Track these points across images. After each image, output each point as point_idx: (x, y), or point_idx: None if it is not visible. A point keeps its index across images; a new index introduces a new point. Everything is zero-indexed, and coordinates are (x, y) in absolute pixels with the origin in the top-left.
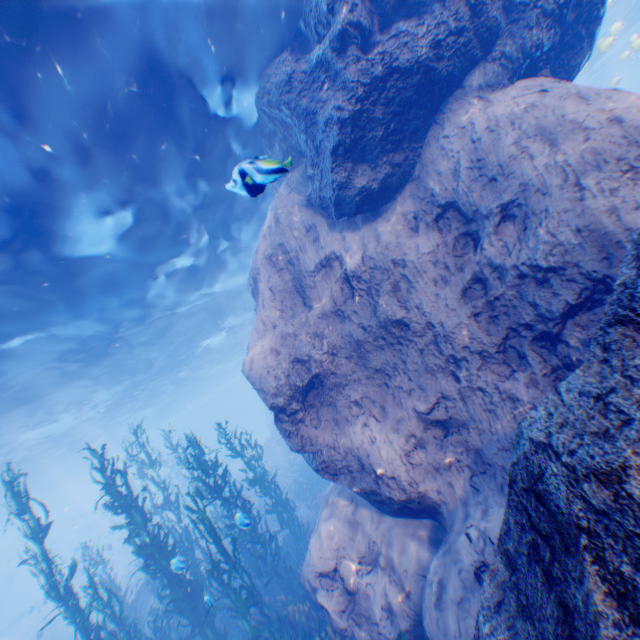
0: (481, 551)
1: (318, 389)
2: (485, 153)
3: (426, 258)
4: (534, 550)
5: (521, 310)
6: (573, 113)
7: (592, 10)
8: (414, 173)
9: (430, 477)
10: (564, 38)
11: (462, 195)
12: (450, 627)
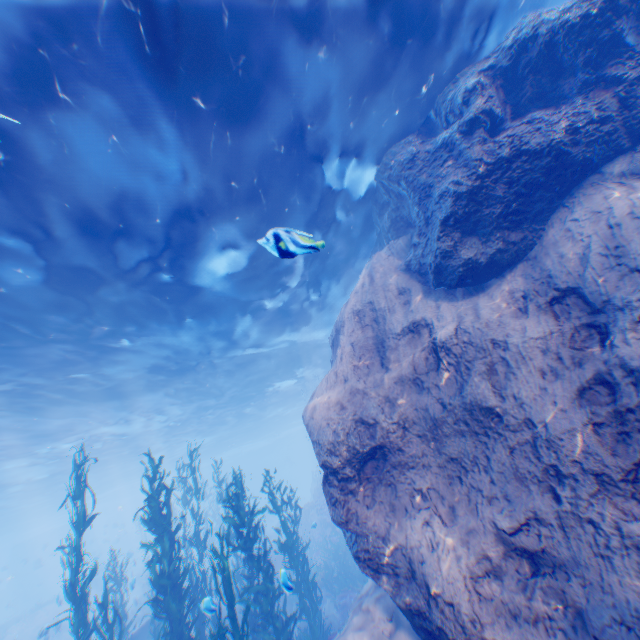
0: None
1: (378, 461)
2: (625, 239)
3: (533, 343)
4: None
5: None
6: None
7: None
8: (530, 252)
9: (503, 625)
10: None
11: (589, 281)
12: None
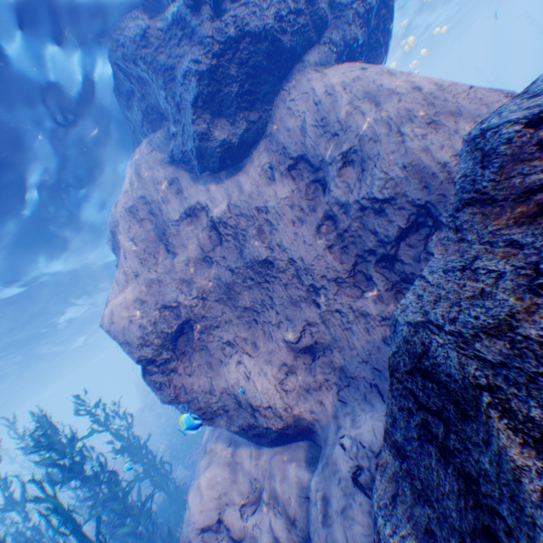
0: (356, 457)
1: (190, 335)
2: (326, 112)
3: (284, 202)
4: (425, 430)
5: (365, 238)
6: (387, 83)
7: (386, 24)
8: (268, 131)
9: (304, 400)
10: (370, 41)
11: (310, 148)
12: (340, 541)
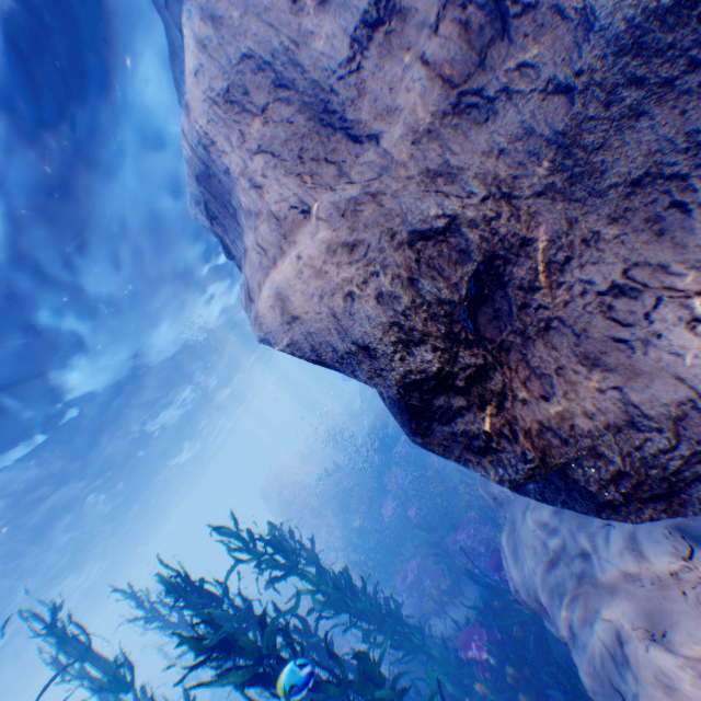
0: None
1: (497, 305)
2: None
3: None
4: None
5: None
6: None
7: None
8: None
9: None
10: None
11: None
12: None
